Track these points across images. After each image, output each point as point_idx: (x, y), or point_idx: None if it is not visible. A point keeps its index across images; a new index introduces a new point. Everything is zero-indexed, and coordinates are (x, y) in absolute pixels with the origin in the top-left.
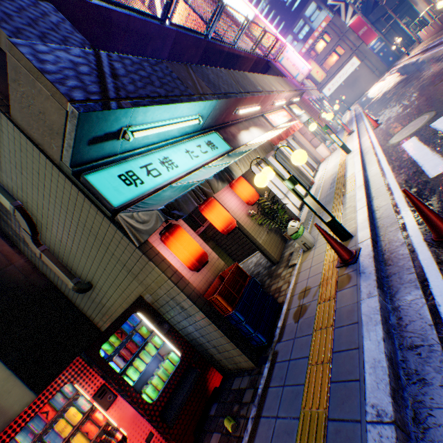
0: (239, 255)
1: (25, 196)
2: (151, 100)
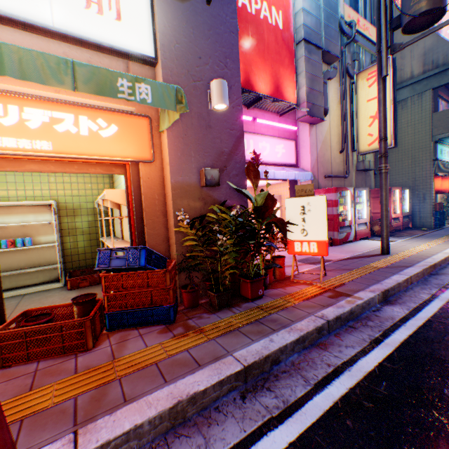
0: None
1: None
2: None
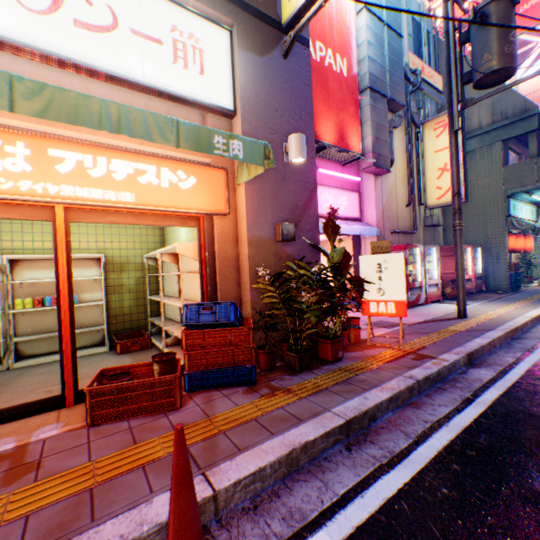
0: None
1: None
2: None
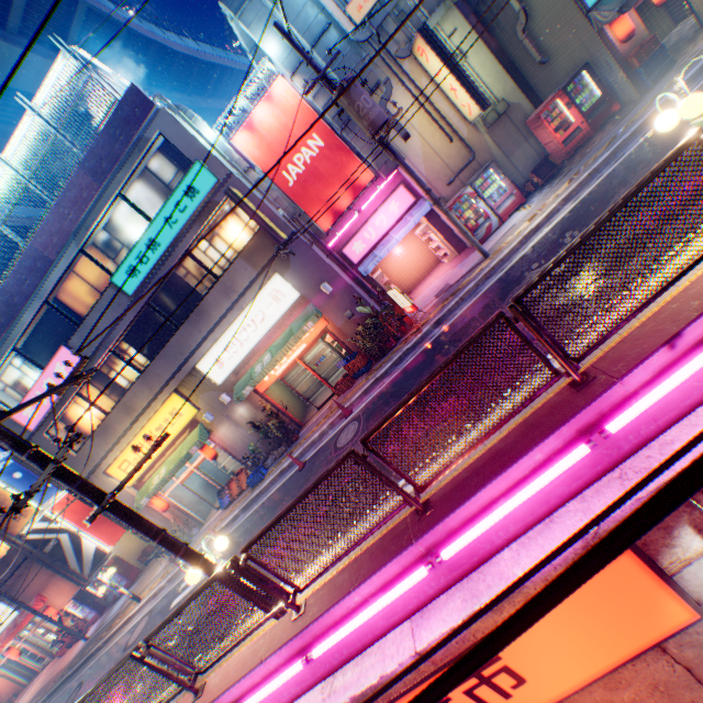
0: (680, 15)
1: (525, 0)
2: None
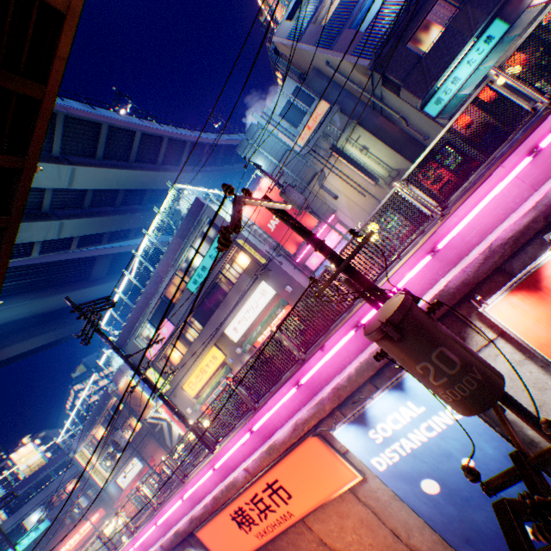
0: None
1: (401, 113)
2: (442, 71)
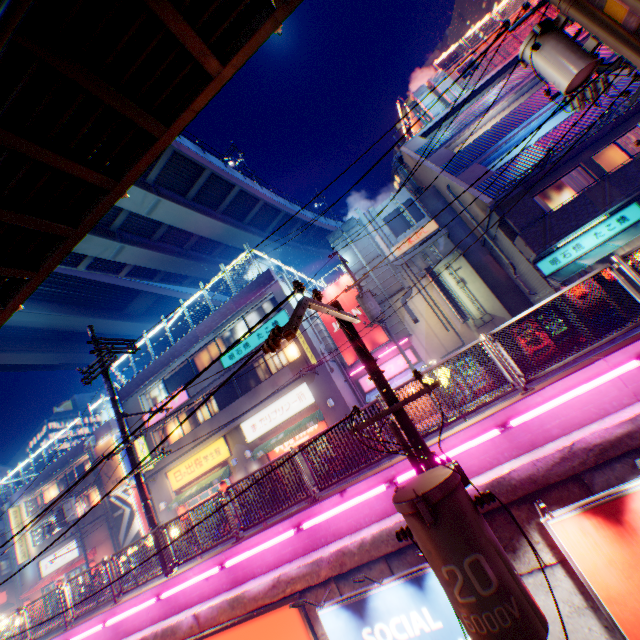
0: None
1: (511, 258)
2: (565, 234)
